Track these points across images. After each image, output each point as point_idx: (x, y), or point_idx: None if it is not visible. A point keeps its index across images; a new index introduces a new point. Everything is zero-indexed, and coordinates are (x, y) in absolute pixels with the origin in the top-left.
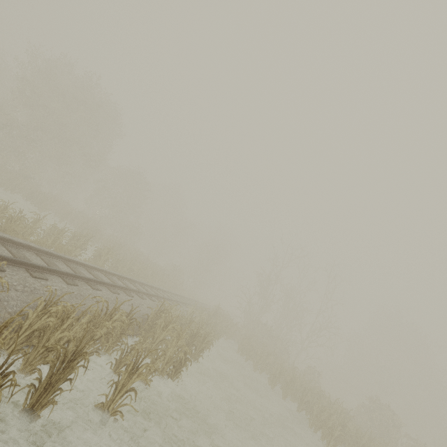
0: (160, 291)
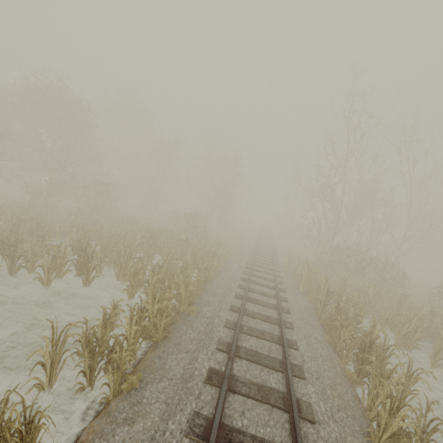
0: (239, 347)
